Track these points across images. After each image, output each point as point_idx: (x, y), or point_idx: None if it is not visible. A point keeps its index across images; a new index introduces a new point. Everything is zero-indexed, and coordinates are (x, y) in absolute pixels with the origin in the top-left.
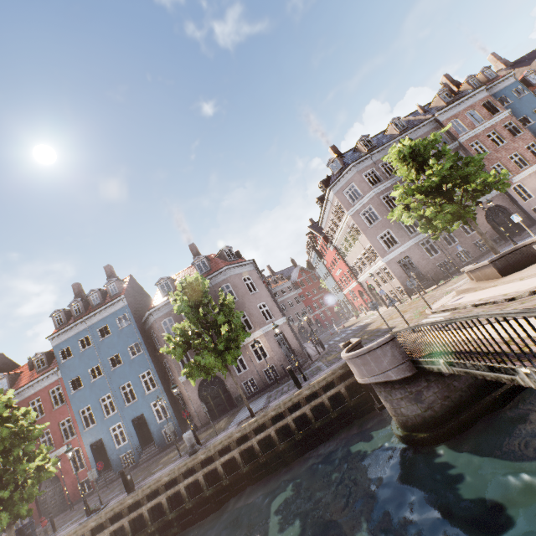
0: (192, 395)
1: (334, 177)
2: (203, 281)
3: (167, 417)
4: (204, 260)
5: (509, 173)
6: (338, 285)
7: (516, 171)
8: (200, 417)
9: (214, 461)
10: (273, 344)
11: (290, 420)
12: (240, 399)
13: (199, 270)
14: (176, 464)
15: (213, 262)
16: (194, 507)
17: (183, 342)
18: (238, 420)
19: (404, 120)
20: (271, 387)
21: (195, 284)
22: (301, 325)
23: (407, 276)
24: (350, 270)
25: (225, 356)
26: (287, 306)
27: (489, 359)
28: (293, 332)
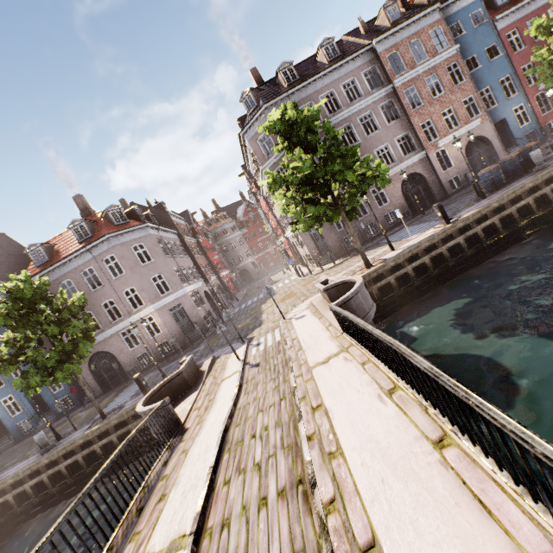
0: (83, 370)
1: (249, 118)
2: (25, 288)
3: (61, 388)
4: (83, 224)
5: (437, 135)
6: (275, 232)
7: (444, 132)
8: (94, 389)
9: (59, 463)
10: (167, 320)
11: (132, 428)
12: (133, 373)
13: (78, 236)
14: (30, 461)
15: (98, 225)
16: (44, 500)
17: (12, 356)
18: (108, 408)
19: (344, 39)
20: (162, 363)
21: (18, 289)
22: (244, 268)
23: (316, 247)
24: (278, 224)
25: (58, 372)
26: (229, 248)
27: (99, 548)
28: (222, 284)
